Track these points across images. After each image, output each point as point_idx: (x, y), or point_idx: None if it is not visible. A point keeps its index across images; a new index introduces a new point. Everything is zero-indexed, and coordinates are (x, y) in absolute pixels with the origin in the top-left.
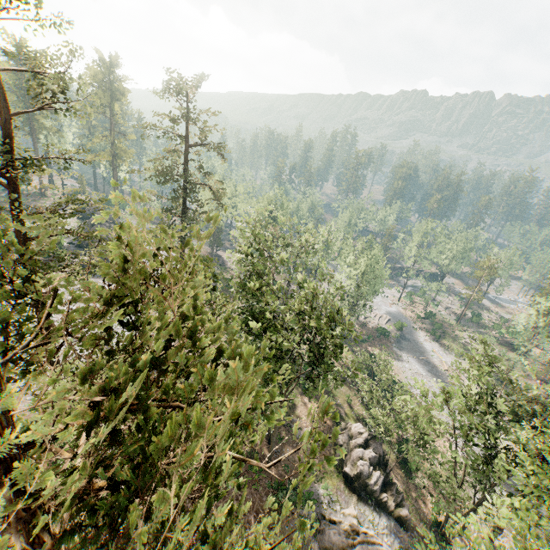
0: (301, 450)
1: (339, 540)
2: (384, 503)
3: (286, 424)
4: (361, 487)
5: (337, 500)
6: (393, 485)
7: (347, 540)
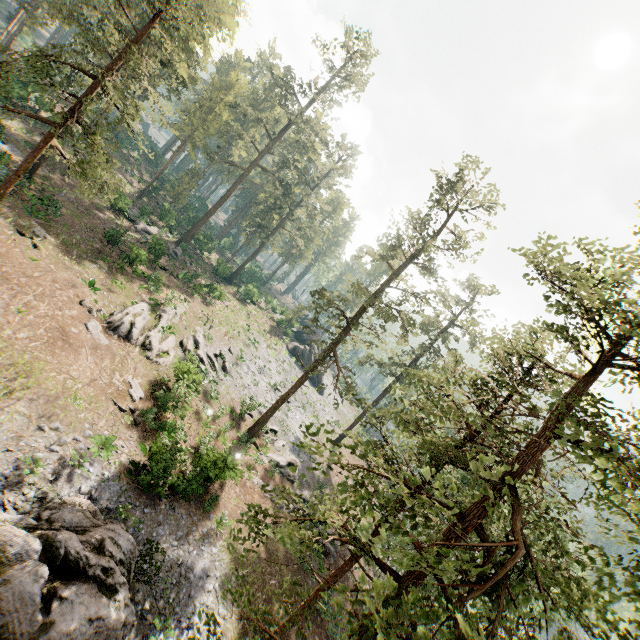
0: None
1: None
2: None
3: None
4: None
5: None
6: None
7: None
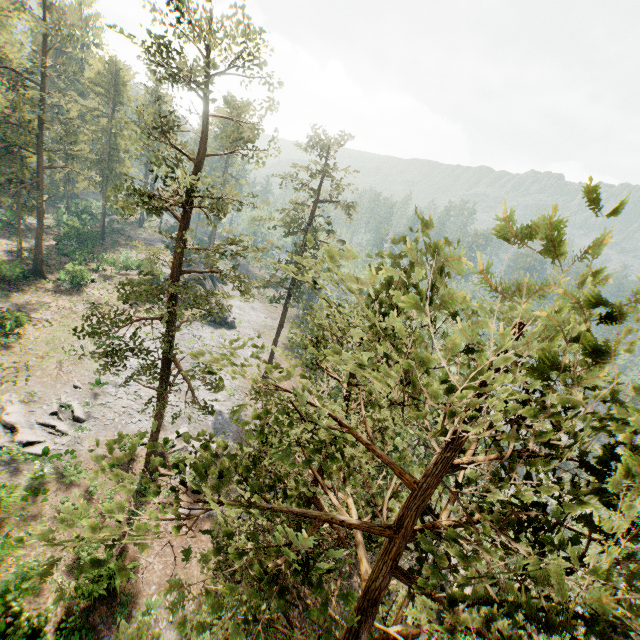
0: None
1: None
2: None
3: None
4: None
5: None
6: None
7: None
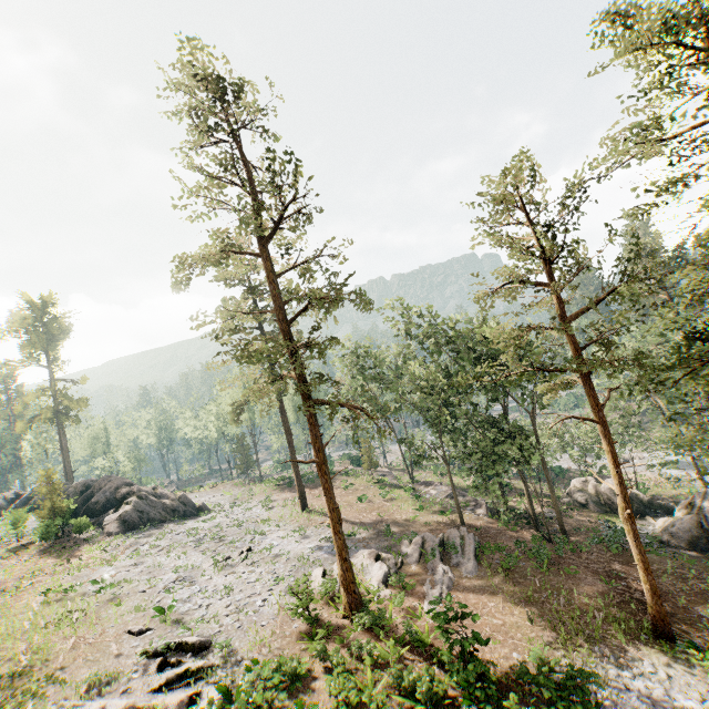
0: (567, 521)
1: (689, 522)
2: (667, 505)
3: (528, 517)
4: (641, 506)
5: (642, 525)
6: (652, 498)
7: (693, 513)
